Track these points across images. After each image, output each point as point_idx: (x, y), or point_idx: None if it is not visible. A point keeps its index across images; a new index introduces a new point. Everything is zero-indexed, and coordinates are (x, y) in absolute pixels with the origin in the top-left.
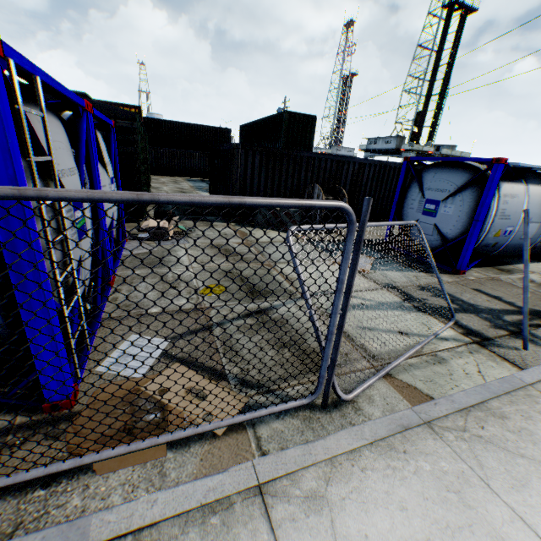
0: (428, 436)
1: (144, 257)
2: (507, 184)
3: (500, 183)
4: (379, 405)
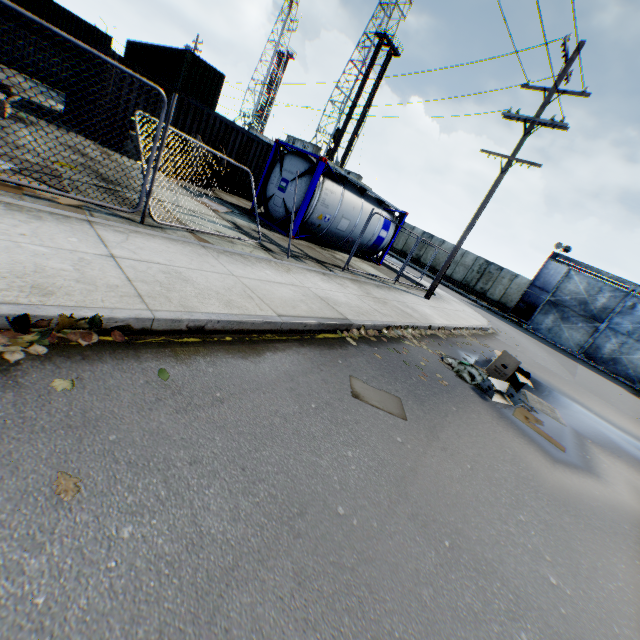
0: (200, 247)
1: None
2: (331, 182)
3: (326, 179)
4: (179, 235)
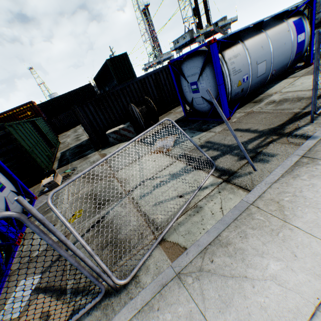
0: (176, 286)
1: (44, 207)
2: (229, 51)
3: (223, 53)
4: (152, 271)
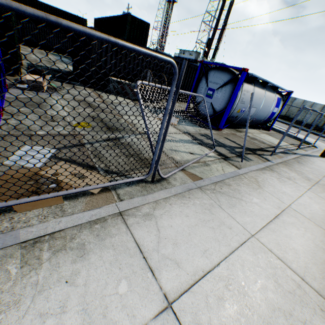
0: (200, 192)
1: (26, 100)
2: (246, 85)
3: (244, 83)
4: (179, 181)
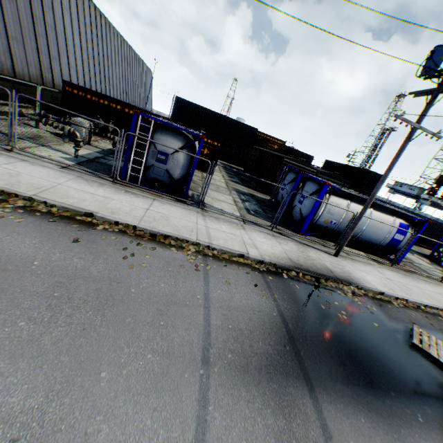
0: None
1: None
2: None
3: None
4: None
